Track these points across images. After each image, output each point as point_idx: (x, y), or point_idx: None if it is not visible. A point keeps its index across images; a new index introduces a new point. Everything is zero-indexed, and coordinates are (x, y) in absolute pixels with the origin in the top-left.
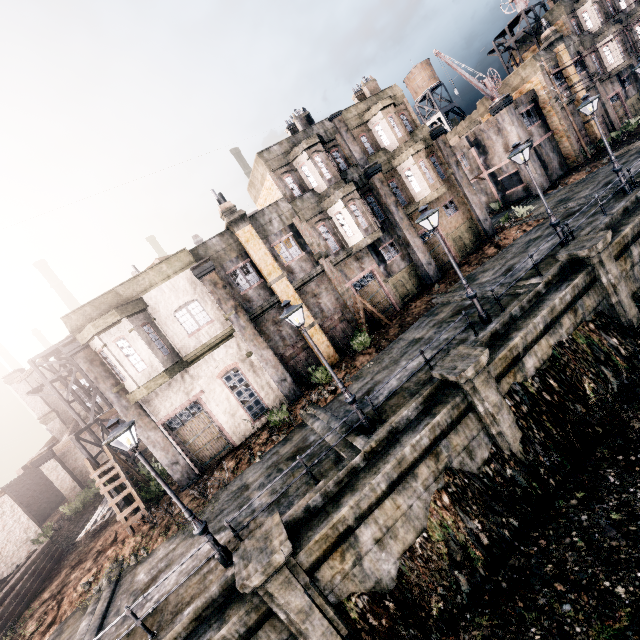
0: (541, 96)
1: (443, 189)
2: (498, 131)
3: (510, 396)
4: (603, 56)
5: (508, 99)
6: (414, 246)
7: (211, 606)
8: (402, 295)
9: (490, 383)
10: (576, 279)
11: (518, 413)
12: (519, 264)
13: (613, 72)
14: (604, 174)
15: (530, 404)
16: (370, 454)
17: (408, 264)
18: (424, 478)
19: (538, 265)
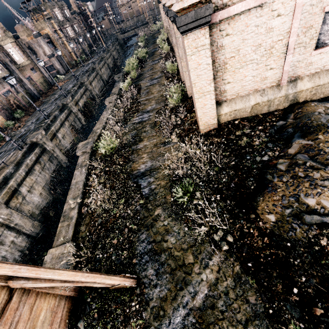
0: (52, 37)
1: (29, 61)
2: (39, 46)
3: (79, 111)
4: (67, 31)
5: (40, 34)
6: (25, 82)
7: (26, 153)
8: (27, 102)
9: (74, 105)
10: (83, 87)
11: (82, 114)
12: (68, 88)
13: (72, 38)
14: (81, 69)
15: (83, 113)
16: (52, 121)
17: (24, 89)
18: (67, 125)
19: (73, 86)
